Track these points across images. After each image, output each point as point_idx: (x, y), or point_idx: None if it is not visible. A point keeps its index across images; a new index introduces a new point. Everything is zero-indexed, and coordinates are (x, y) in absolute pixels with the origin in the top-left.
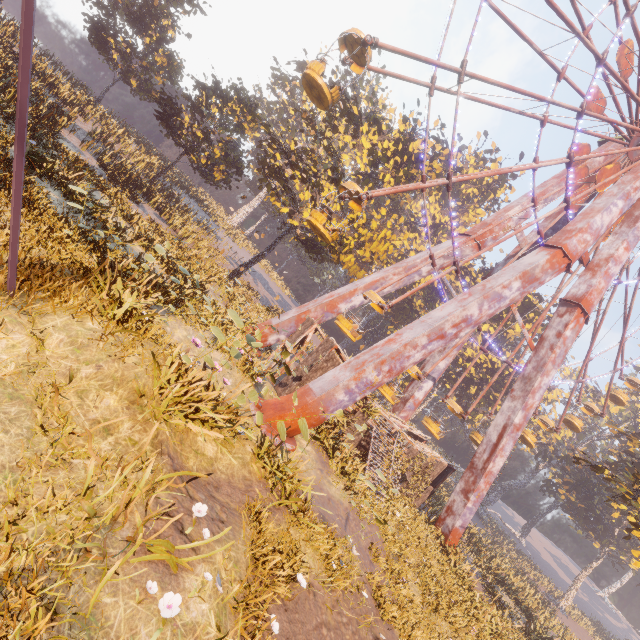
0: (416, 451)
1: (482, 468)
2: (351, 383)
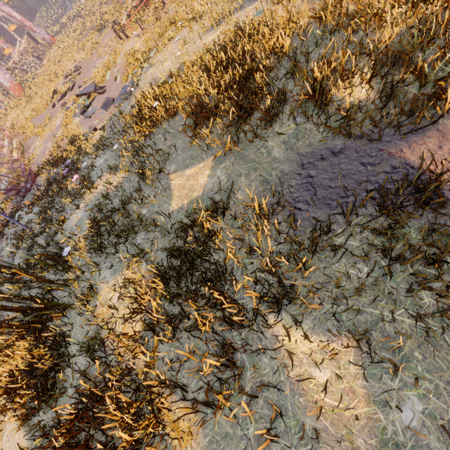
0: (24, 50)
1: (21, 23)
2: (2, 73)
